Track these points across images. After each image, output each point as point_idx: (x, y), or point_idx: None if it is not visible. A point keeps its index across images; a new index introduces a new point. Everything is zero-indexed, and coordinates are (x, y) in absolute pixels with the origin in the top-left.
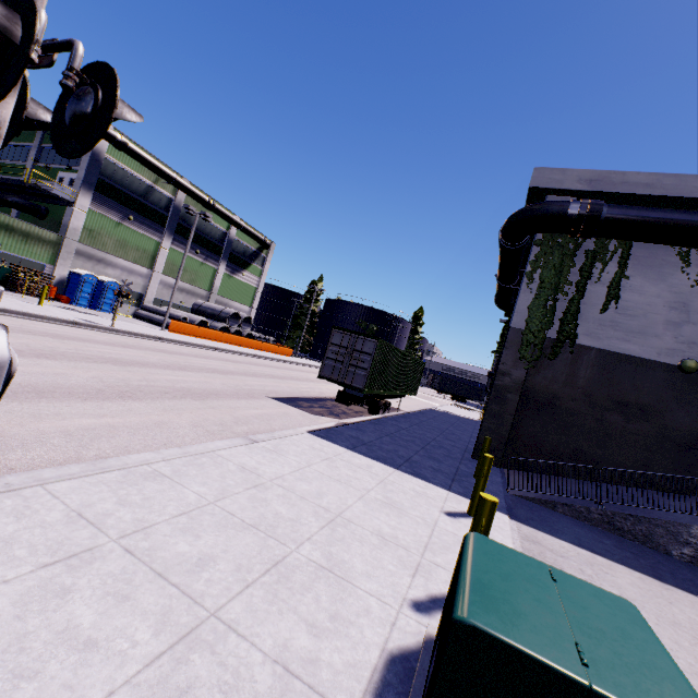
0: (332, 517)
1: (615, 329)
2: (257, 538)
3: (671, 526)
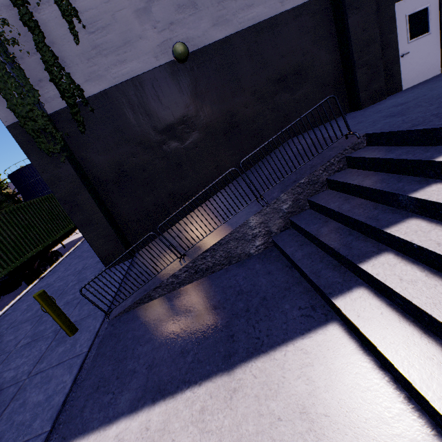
0: None
1: (105, 55)
2: None
3: (236, 234)
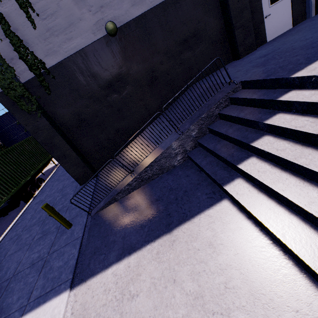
0: None
1: (56, 35)
2: None
3: (165, 154)
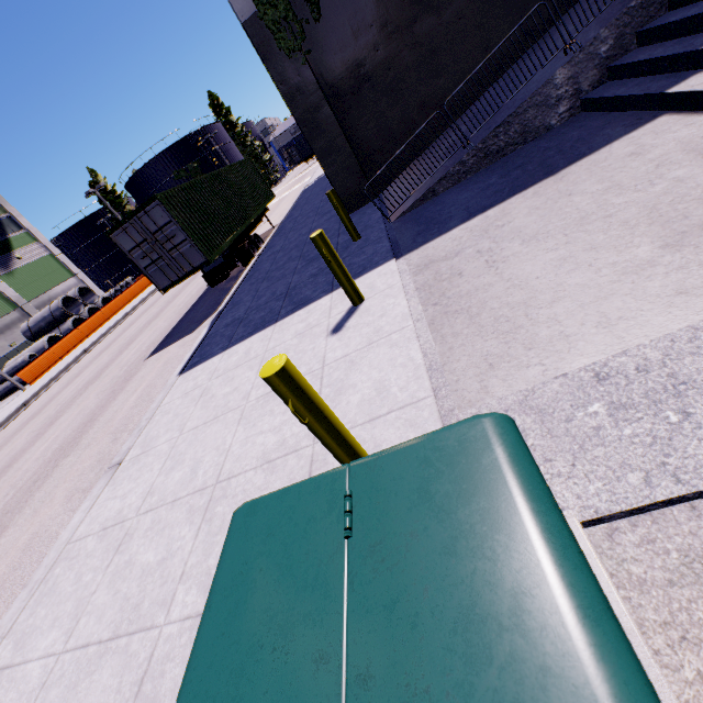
0: (209, 497)
1: None
2: (117, 657)
3: (537, 97)
